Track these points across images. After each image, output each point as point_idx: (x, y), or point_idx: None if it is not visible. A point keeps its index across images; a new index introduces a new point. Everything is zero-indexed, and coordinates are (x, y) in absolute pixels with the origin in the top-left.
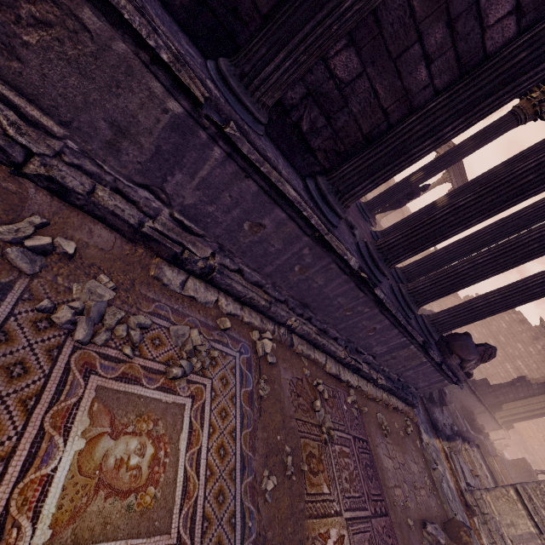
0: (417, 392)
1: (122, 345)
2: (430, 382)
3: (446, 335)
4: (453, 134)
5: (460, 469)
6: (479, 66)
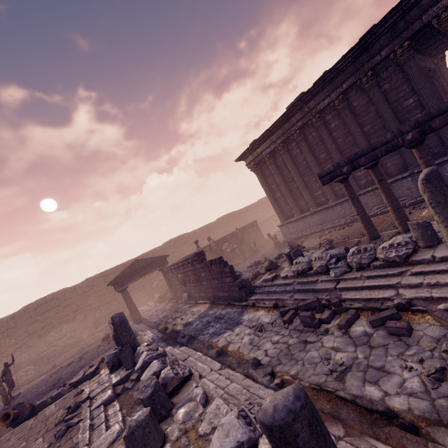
0: None
1: None
2: None
3: None
4: None
5: None
6: None
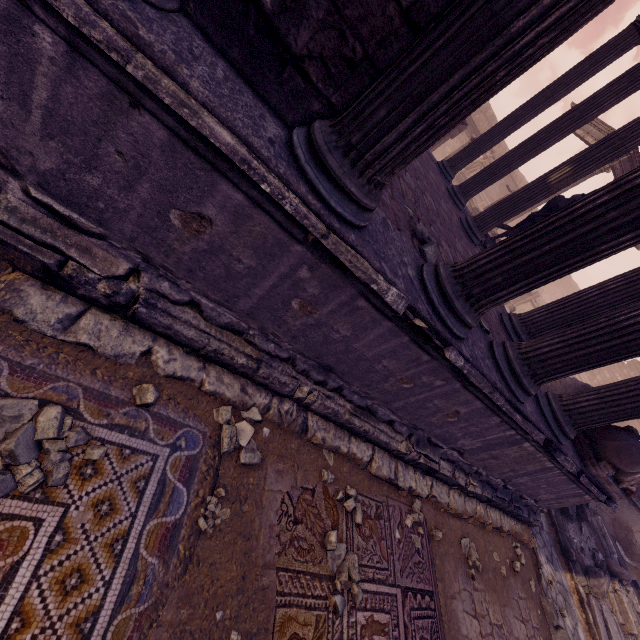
0: (537, 506)
1: None
2: (559, 495)
3: (592, 428)
4: None
5: (602, 624)
6: None
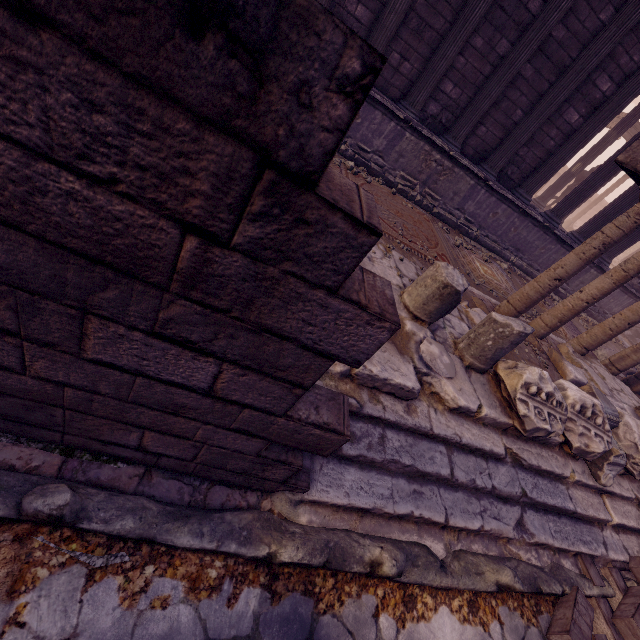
0: None
1: (471, 251)
2: (623, 306)
3: None
4: (570, 158)
5: None
6: (573, 134)
